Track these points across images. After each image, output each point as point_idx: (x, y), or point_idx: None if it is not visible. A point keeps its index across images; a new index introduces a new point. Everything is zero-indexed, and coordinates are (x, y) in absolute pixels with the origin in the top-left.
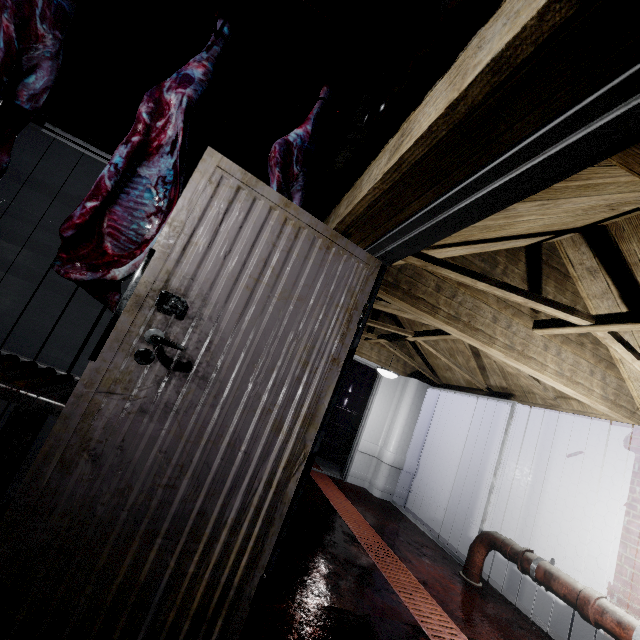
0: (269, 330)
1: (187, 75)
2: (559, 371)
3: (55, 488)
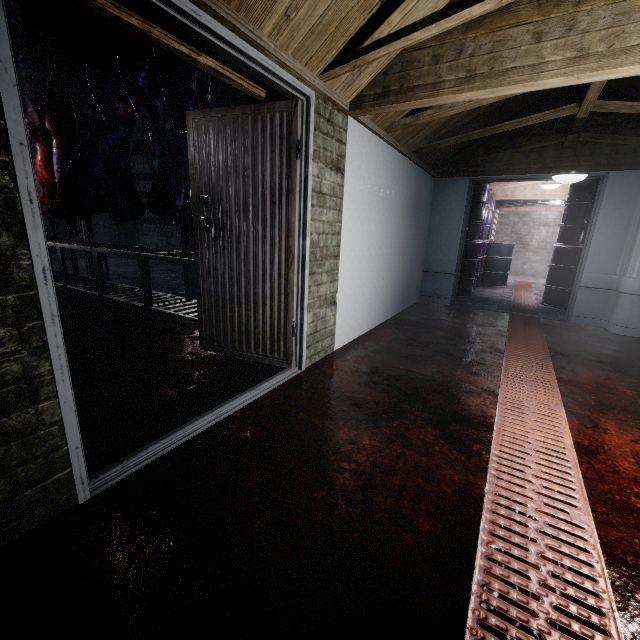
0: (248, 192)
1: (193, 66)
2: None
3: (205, 288)
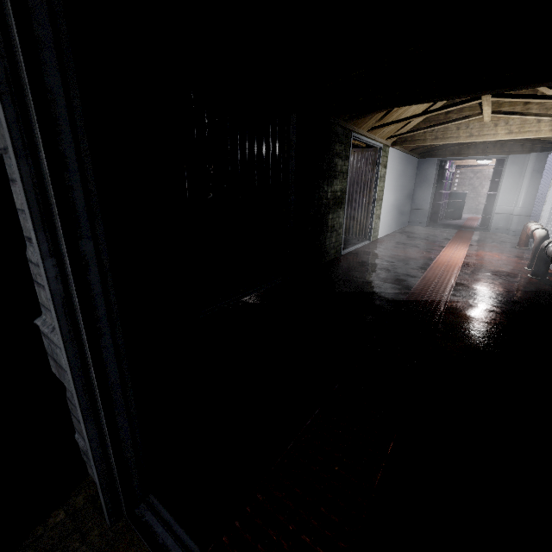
0: (355, 177)
1: None
2: (508, 132)
3: None
